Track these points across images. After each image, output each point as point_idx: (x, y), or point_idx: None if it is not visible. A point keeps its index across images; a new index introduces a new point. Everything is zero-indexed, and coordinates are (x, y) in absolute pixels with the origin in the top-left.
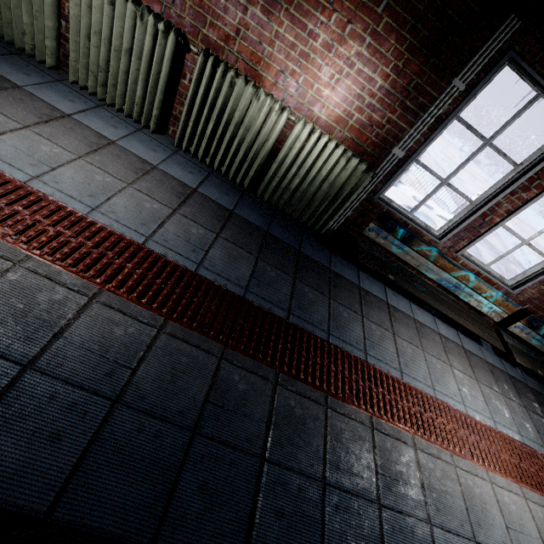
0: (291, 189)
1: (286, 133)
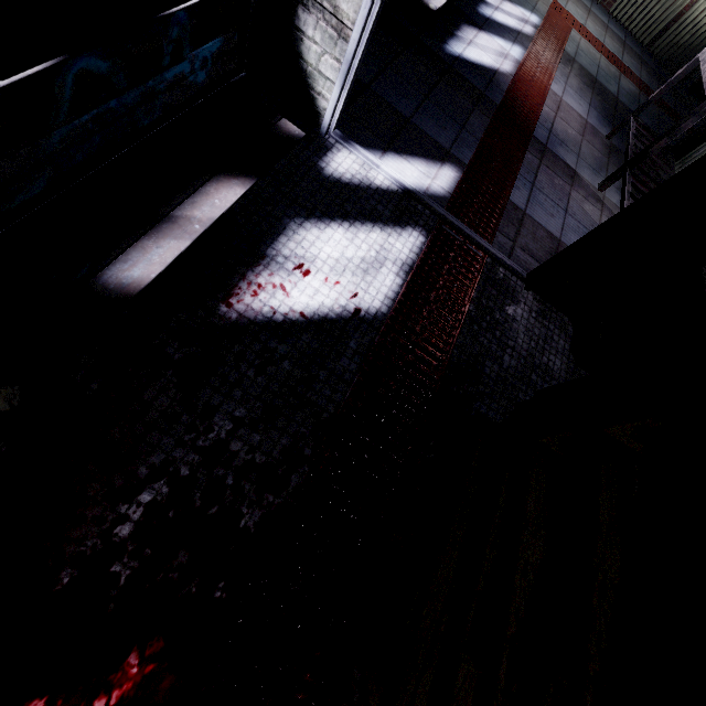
0: (679, 44)
1: (693, 1)
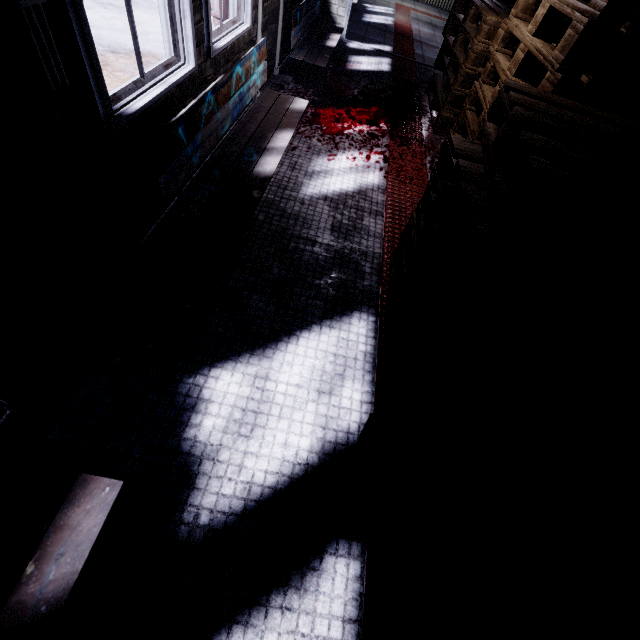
0: None
1: None
